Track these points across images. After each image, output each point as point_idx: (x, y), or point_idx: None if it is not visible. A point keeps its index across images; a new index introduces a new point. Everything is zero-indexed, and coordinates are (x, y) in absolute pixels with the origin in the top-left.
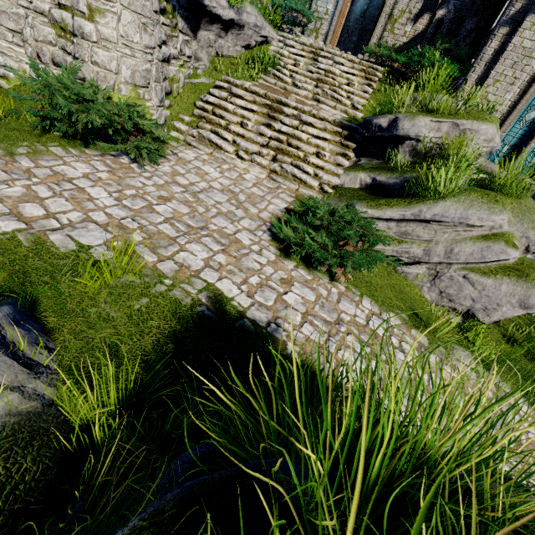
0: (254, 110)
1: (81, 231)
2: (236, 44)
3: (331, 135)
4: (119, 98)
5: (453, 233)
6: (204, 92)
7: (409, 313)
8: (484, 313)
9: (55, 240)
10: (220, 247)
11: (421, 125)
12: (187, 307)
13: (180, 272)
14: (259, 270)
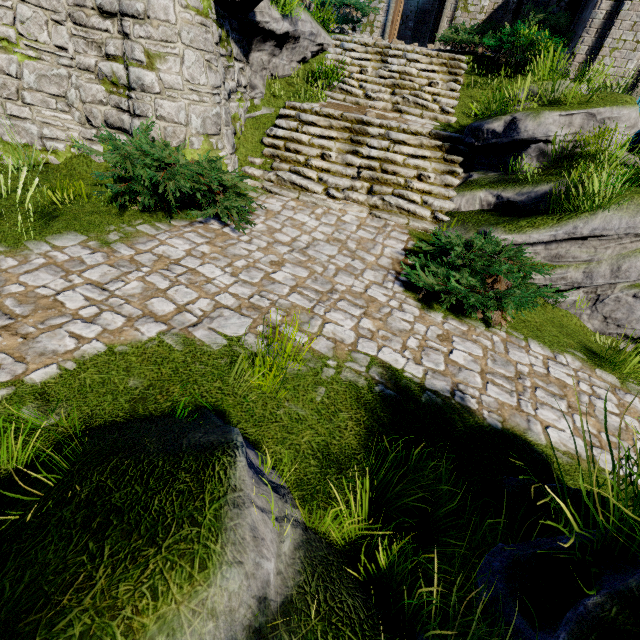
0: (333, 137)
1: (220, 321)
2: (291, 61)
3: (430, 152)
4: (198, 154)
5: (617, 247)
6: (268, 125)
7: (583, 351)
8: None
9: (202, 337)
10: (360, 311)
11: (549, 123)
12: (365, 389)
13: (337, 350)
14: (411, 330)
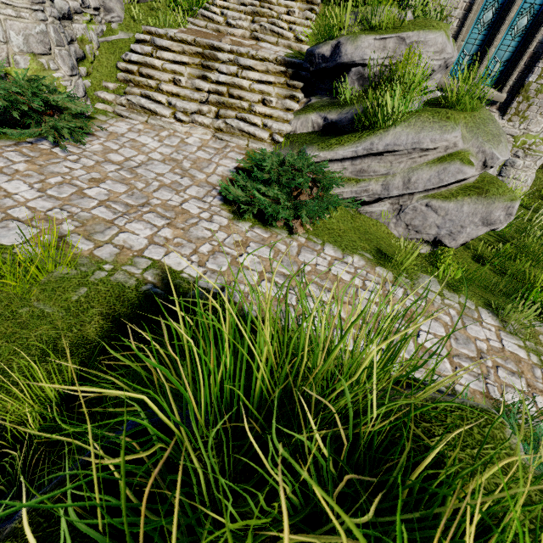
0: (185, 62)
1: (1, 232)
2: None
3: (275, 77)
4: (15, 72)
5: (409, 161)
6: (125, 50)
7: (373, 252)
8: (450, 237)
9: None
10: (165, 222)
11: (365, 46)
12: (132, 288)
13: (121, 255)
14: (210, 237)
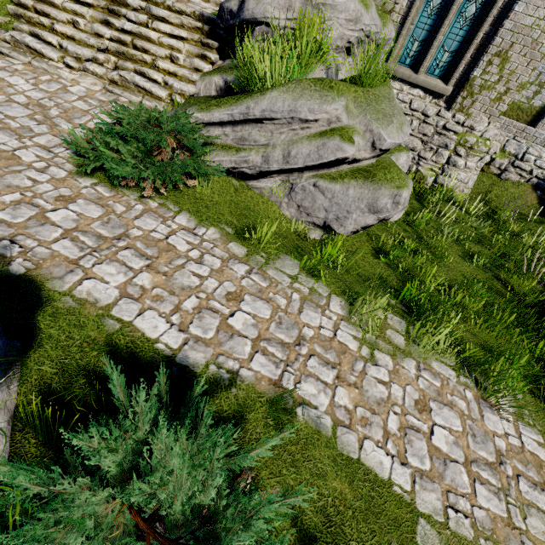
0: (90, 4)
1: None
2: None
3: (188, 32)
4: None
5: (291, 133)
6: None
7: (239, 228)
8: (337, 223)
9: None
10: None
11: (267, 2)
12: None
13: None
14: (28, 187)
